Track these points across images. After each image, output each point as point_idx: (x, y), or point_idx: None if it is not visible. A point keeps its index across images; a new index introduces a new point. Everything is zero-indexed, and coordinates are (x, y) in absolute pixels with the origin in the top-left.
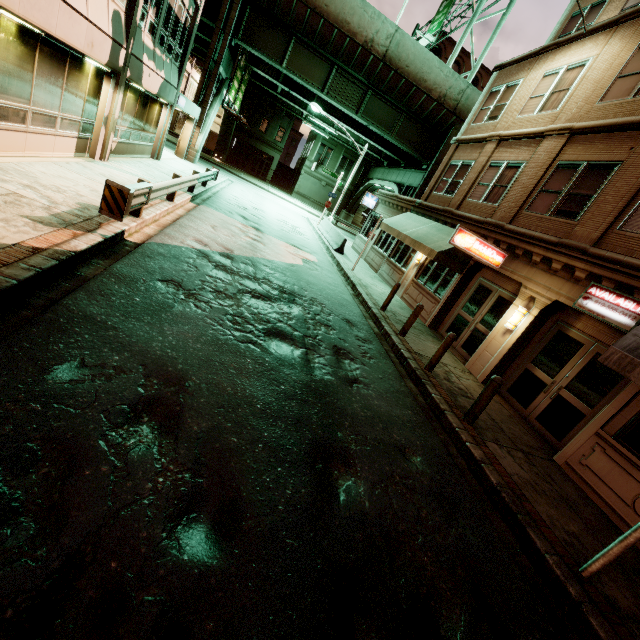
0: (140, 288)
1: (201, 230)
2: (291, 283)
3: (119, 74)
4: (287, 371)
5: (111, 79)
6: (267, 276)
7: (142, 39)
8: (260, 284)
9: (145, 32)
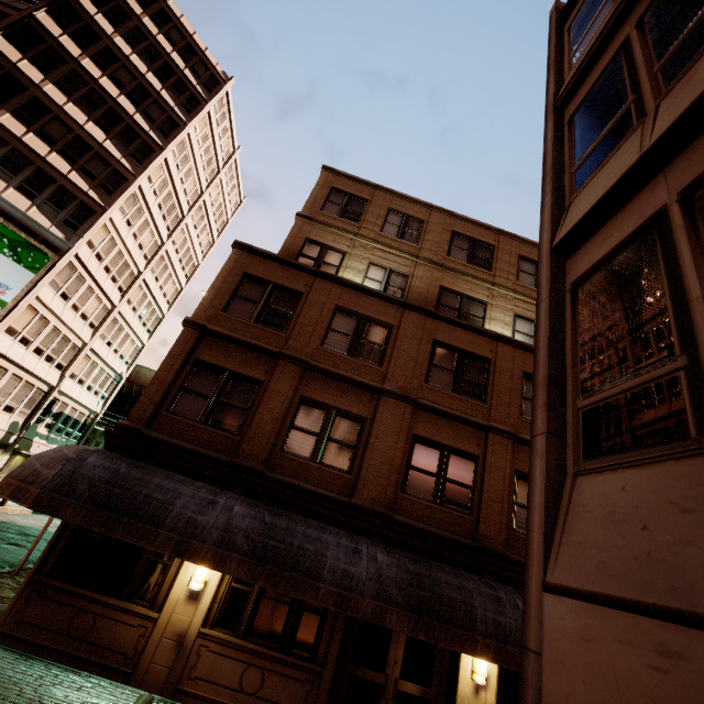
0: None
1: (6, 516)
2: (45, 535)
3: (9, 446)
4: None
5: (1, 449)
6: (25, 530)
7: (37, 431)
8: (8, 529)
9: (42, 428)
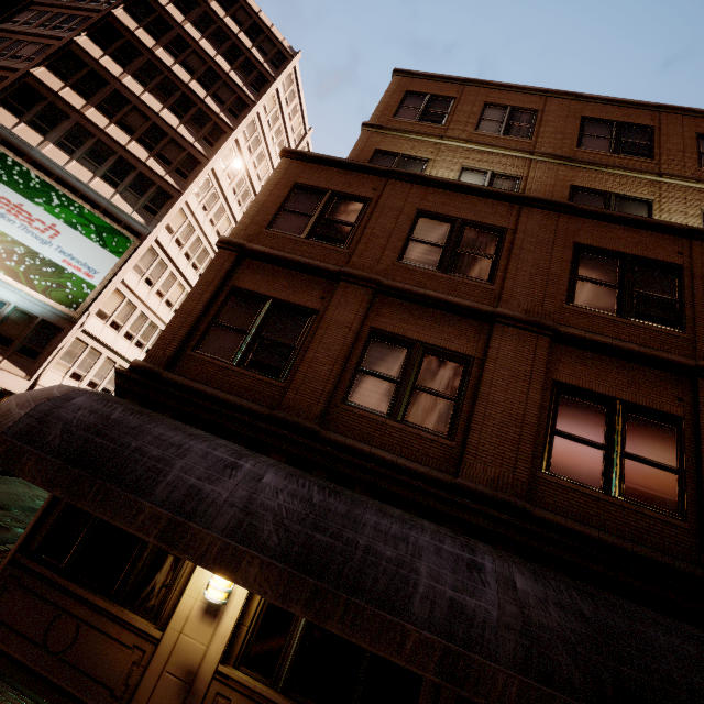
0: (4, 479)
1: None
2: None
3: None
4: (31, 504)
5: None
6: None
7: None
8: None
9: None
